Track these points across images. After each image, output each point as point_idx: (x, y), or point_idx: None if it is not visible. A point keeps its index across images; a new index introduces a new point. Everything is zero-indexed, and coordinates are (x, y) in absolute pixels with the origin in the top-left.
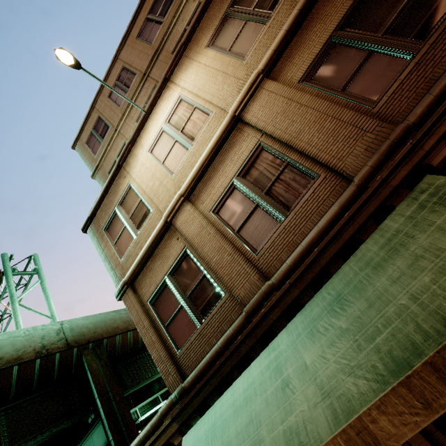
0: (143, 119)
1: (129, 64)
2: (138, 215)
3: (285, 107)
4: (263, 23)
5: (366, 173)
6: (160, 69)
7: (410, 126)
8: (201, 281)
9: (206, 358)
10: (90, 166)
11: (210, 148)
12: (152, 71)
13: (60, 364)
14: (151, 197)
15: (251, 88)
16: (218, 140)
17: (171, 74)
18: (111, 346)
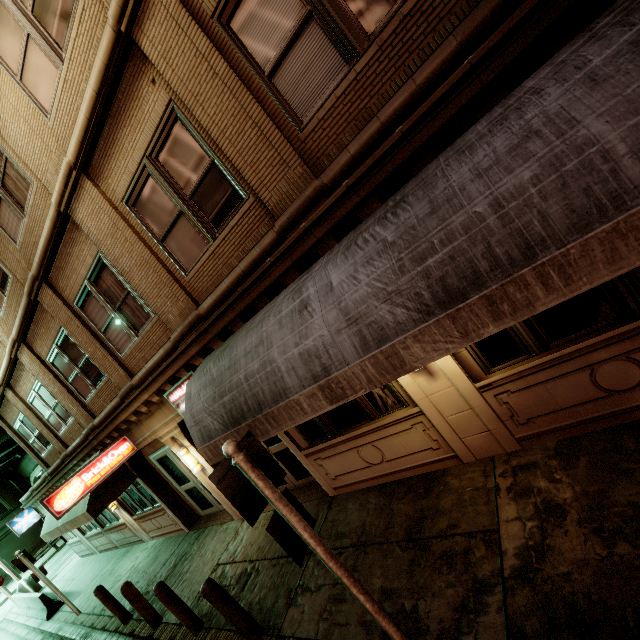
0: None
1: None
2: None
3: (42, 373)
4: (2, 295)
5: (86, 433)
6: None
7: (95, 426)
8: (39, 432)
9: (53, 467)
10: None
11: (5, 368)
12: None
13: None
14: None
15: (14, 347)
16: (8, 366)
17: None
18: None
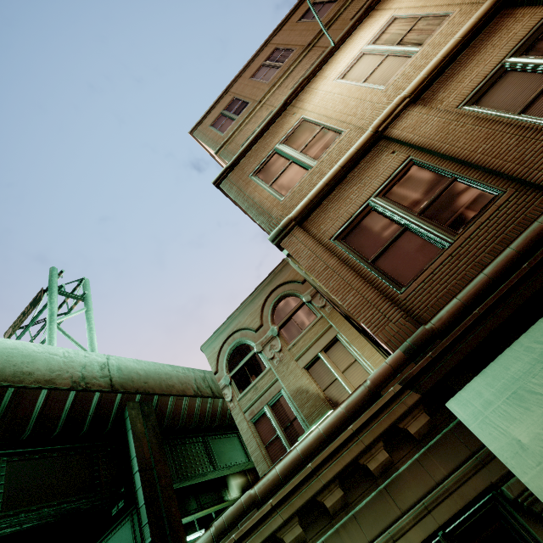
0: (331, 51)
1: (286, 44)
2: (316, 144)
3: None
4: None
5: None
6: (332, 36)
7: None
8: (446, 189)
9: (484, 274)
10: (214, 145)
11: (457, 38)
12: (319, 41)
13: (97, 409)
14: (342, 120)
15: None
16: (473, 26)
17: (377, 4)
18: (161, 409)
